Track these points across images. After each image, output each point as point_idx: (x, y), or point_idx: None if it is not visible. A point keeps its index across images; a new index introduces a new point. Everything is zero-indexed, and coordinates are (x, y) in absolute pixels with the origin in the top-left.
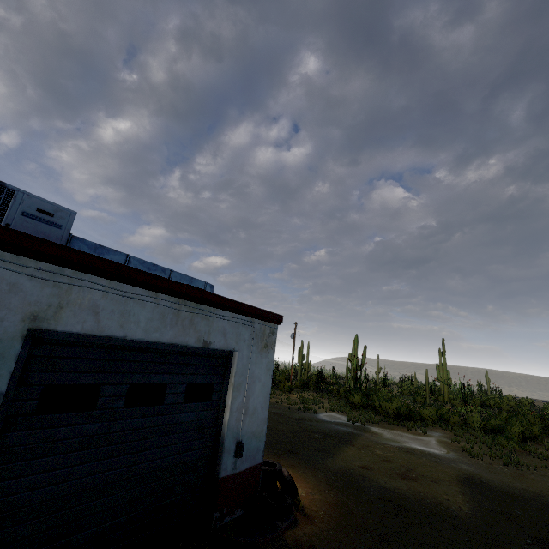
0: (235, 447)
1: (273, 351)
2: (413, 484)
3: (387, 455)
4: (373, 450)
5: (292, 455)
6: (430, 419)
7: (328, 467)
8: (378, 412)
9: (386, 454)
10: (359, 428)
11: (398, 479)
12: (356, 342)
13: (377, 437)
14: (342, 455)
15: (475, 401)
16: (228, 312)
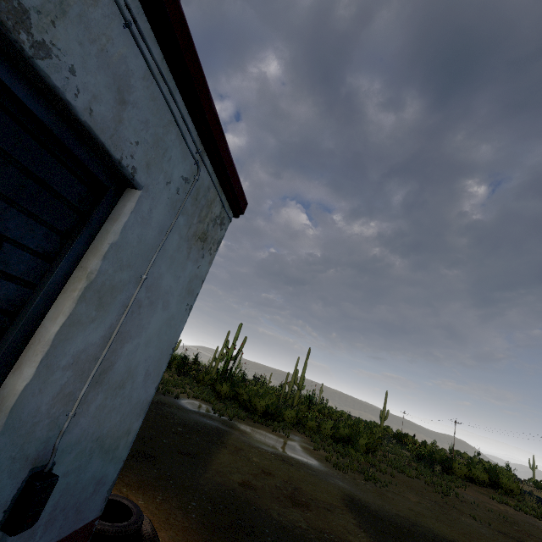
0: (16, 491)
1: (210, 258)
2: (309, 515)
3: (265, 464)
4: (249, 456)
5: (146, 461)
6: (288, 421)
7: (201, 486)
8: (243, 406)
9: (263, 462)
10: (227, 423)
11: (289, 505)
12: (238, 331)
13: (247, 438)
14: (215, 462)
15: (314, 408)
16: (157, 48)
